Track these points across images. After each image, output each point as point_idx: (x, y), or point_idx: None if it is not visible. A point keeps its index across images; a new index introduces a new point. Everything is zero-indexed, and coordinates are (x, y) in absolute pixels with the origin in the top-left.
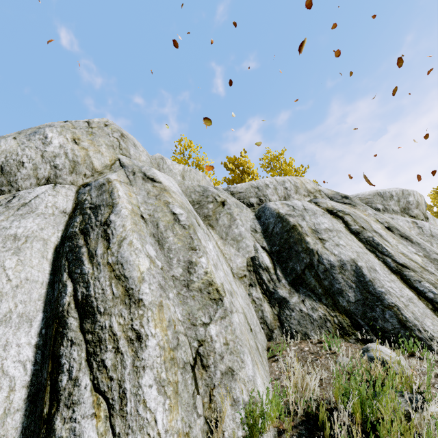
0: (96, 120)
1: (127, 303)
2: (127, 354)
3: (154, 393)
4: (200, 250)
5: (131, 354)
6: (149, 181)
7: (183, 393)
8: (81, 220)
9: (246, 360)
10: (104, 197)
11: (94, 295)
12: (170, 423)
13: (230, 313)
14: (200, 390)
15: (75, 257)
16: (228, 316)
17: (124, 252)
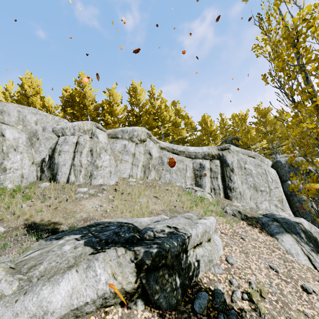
0: None
1: None
2: None
3: None
4: (6, 159)
5: None
6: (2, 136)
7: None
8: None
9: (6, 182)
10: None
11: None
12: None
13: (7, 174)
14: None
15: None
16: (6, 174)
17: None
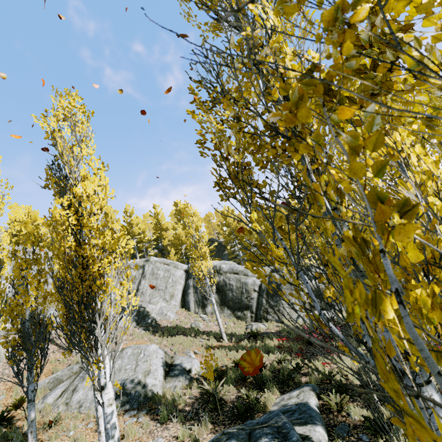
0: None
1: None
2: None
3: None
4: None
5: None
6: None
7: None
8: None
9: None
10: None
11: None
12: None
13: None
14: None
15: None
16: None
17: None
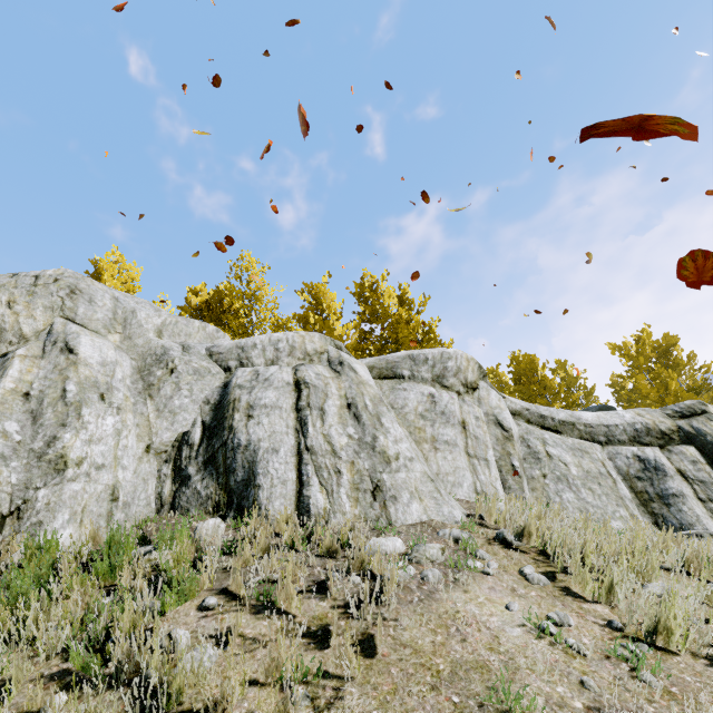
0: (49, 273)
1: None
2: None
3: None
4: (70, 426)
5: None
6: (67, 352)
7: None
8: None
9: (58, 517)
10: None
11: None
12: None
13: (67, 481)
14: (6, 532)
15: None
16: (63, 483)
17: None
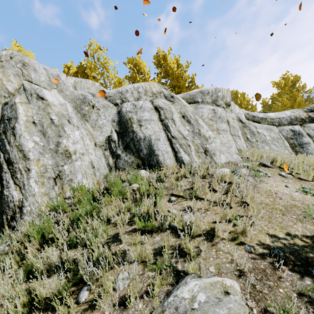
0: (4, 53)
1: (24, 159)
2: (25, 175)
3: (34, 184)
4: (63, 136)
5: (26, 174)
6: (40, 99)
7: (47, 184)
8: (3, 126)
9: (78, 176)
10: (13, 113)
11: (12, 157)
12: (39, 190)
13: (74, 161)
14: (58, 185)
15: (2, 144)
16: (73, 162)
17: (22, 141)
